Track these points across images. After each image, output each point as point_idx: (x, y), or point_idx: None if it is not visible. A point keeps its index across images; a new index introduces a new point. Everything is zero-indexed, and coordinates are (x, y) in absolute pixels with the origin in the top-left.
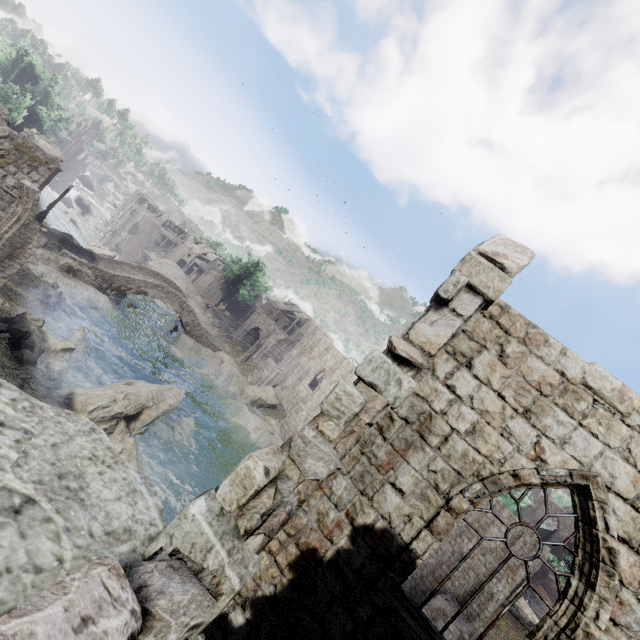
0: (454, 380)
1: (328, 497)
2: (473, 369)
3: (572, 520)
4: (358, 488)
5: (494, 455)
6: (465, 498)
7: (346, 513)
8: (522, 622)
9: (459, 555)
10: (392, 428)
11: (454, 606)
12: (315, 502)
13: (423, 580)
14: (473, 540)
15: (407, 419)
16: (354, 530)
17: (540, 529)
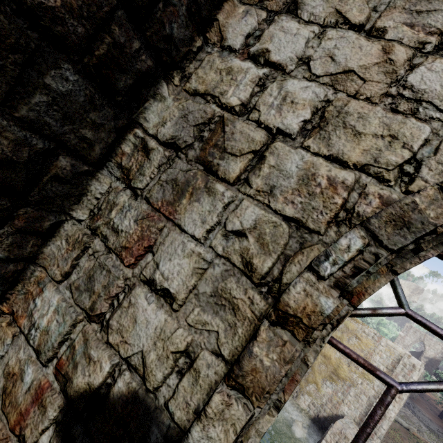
0: (264, 40)
1: (24, 336)
2: (301, 7)
3: (435, 341)
4: (80, 305)
5: (384, 157)
6: (323, 280)
7: (54, 367)
8: (412, 432)
9: (350, 382)
10: (147, 167)
11: (353, 428)
12: (1, 351)
13: (323, 407)
14: (360, 368)
15: (175, 141)
16: (67, 407)
17: (410, 352)
